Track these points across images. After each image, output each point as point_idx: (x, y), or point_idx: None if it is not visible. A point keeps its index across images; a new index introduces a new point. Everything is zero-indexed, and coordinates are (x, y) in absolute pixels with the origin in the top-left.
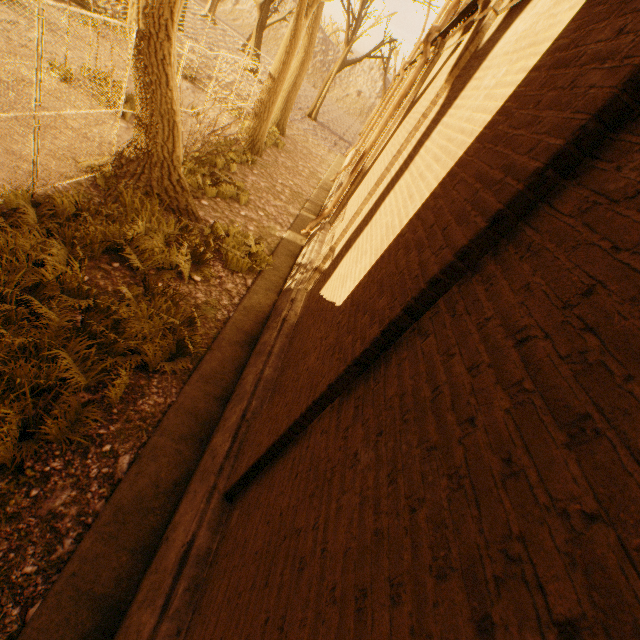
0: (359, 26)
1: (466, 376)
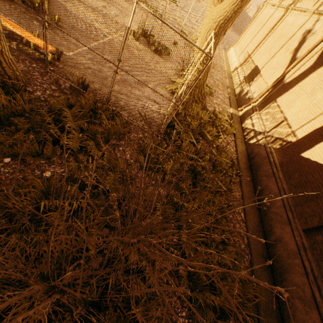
0: None
1: None
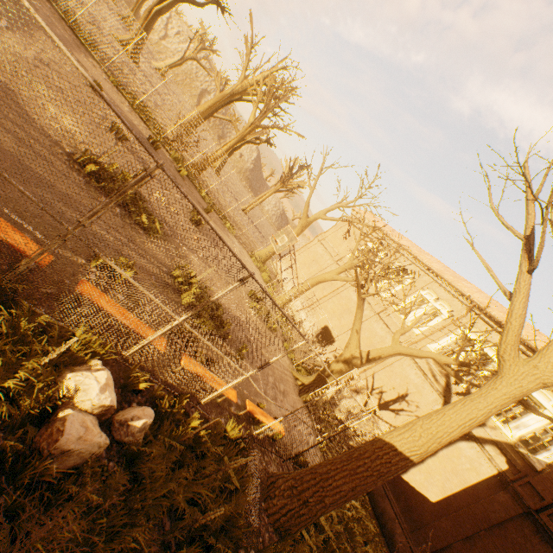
0: (291, 177)
1: (491, 548)
